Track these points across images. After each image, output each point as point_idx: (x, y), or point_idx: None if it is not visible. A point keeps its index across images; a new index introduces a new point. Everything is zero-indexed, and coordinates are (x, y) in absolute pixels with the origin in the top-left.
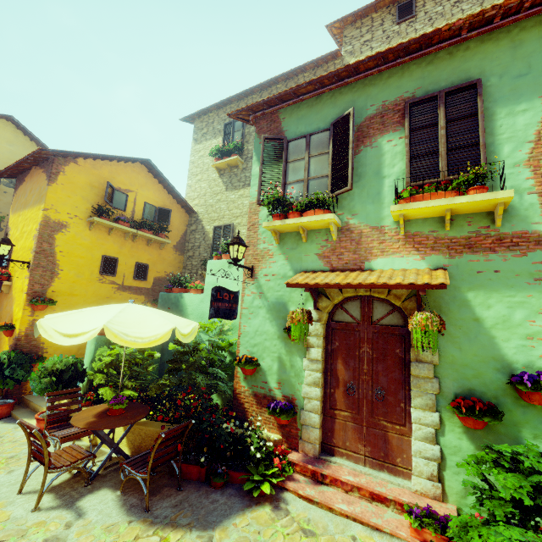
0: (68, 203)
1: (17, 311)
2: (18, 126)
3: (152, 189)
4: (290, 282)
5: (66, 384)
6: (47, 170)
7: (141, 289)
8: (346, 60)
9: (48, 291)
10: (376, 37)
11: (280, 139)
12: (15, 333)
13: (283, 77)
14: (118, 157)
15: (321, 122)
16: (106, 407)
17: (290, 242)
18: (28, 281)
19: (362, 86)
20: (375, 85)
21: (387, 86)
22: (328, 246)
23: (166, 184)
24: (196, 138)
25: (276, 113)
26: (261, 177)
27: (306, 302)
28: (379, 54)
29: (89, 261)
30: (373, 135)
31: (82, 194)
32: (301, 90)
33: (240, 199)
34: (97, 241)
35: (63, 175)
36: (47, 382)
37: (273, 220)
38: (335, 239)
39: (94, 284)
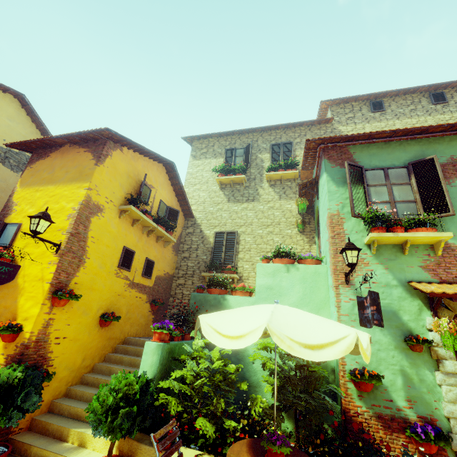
0: (108, 187)
1: (28, 306)
2: (24, 105)
3: (166, 189)
4: (434, 291)
5: (143, 416)
6: (94, 150)
7: (145, 287)
8: (336, 126)
9: (71, 282)
10: (357, 117)
11: (359, 167)
12: (22, 337)
13: (283, 126)
14: (156, 154)
15: (394, 161)
16: (247, 451)
17: (386, 253)
18: (55, 268)
19: (427, 142)
20: (440, 143)
21: (451, 146)
22: (431, 260)
23: (178, 187)
24: (195, 155)
25: (345, 148)
26: (352, 194)
27: (420, 312)
28: (456, 124)
29: (112, 251)
30: (449, 177)
31: (120, 181)
32: (377, 135)
33: (244, 211)
34: (122, 231)
35: (110, 159)
36: (123, 414)
37: (376, 232)
38: (440, 254)
39: (111, 278)
